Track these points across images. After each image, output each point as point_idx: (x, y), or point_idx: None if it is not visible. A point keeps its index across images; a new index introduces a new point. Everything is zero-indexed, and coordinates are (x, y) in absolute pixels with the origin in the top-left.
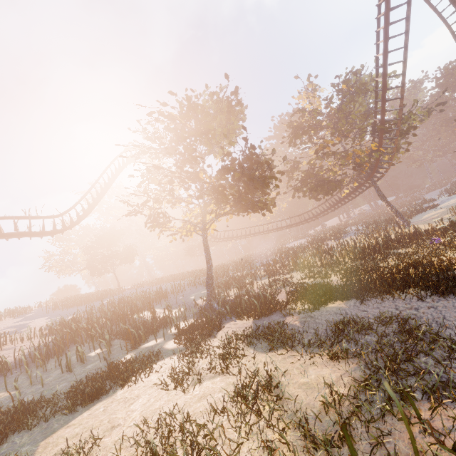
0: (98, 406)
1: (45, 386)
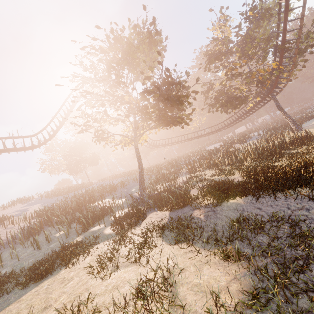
0: (44, 283)
1: (20, 260)
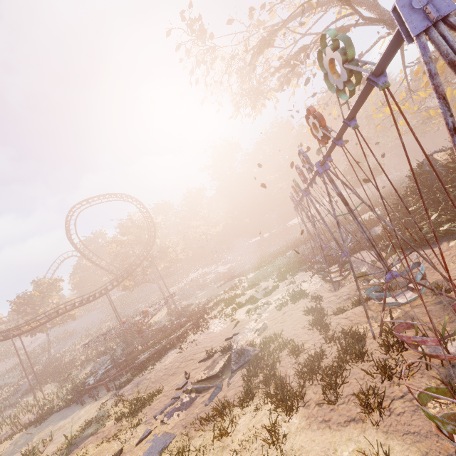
0: None
1: None
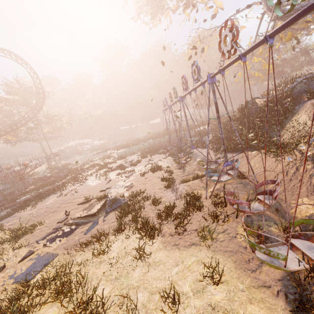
0: None
1: None
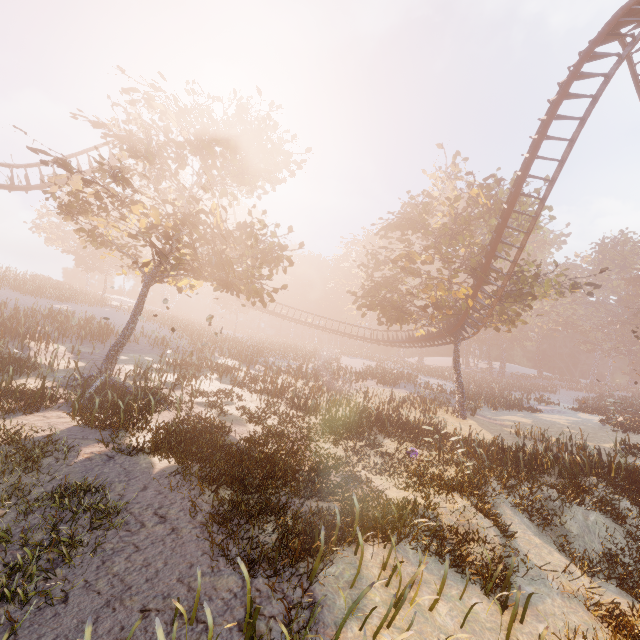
0: None
1: None
